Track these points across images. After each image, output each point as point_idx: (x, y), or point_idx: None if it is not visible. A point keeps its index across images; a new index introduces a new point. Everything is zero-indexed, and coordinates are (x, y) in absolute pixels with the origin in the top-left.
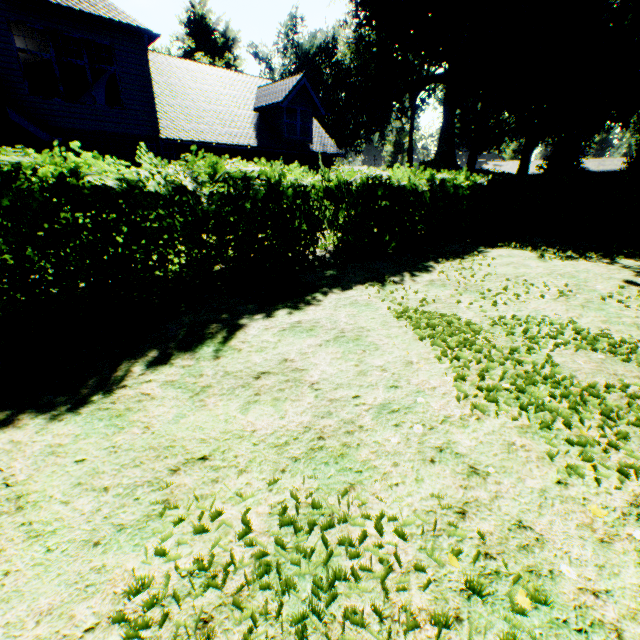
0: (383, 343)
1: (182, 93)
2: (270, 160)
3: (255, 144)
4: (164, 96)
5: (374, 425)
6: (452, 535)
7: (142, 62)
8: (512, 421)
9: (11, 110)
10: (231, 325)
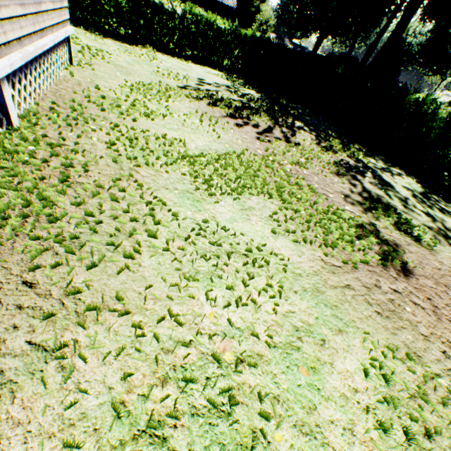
0: None
1: None
2: None
3: None
4: None
5: None
6: None
7: None
8: None
9: None
10: None
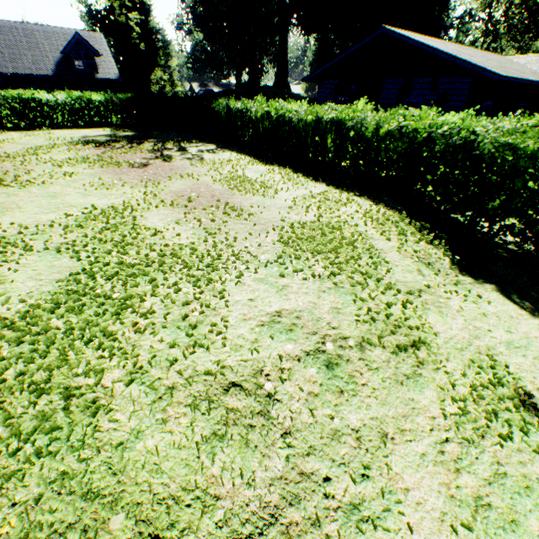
0: None
1: (14, 46)
2: (67, 83)
3: (52, 74)
4: (1, 48)
5: None
6: None
7: None
8: None
9: None
10: None
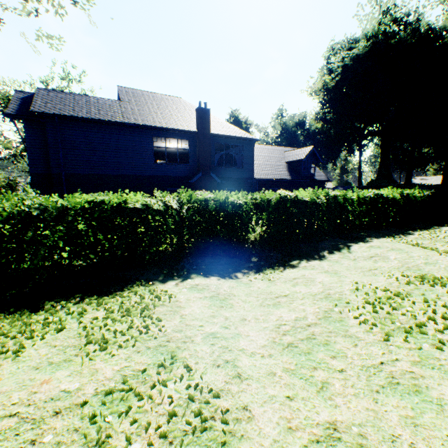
0: (412, 251)
1: (256, 158)
2: (295, 185)
3: (290, 178)
4: None
5: (425, 266)
6: None
7: (251, 150)
8: None
9: (212, 172)
10: (346, 245)
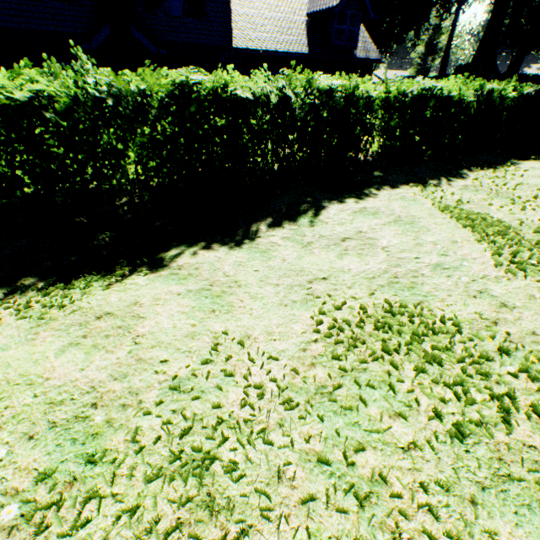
0: (432, 227)
1: (248, 1)
2: (317, 67)
3: (306, 51)
4: (234, 5)
5: (431, 275)
6: (488, 331)
7: None
8: (534, 284)
9: (134, 27)
10: (316, 206)
